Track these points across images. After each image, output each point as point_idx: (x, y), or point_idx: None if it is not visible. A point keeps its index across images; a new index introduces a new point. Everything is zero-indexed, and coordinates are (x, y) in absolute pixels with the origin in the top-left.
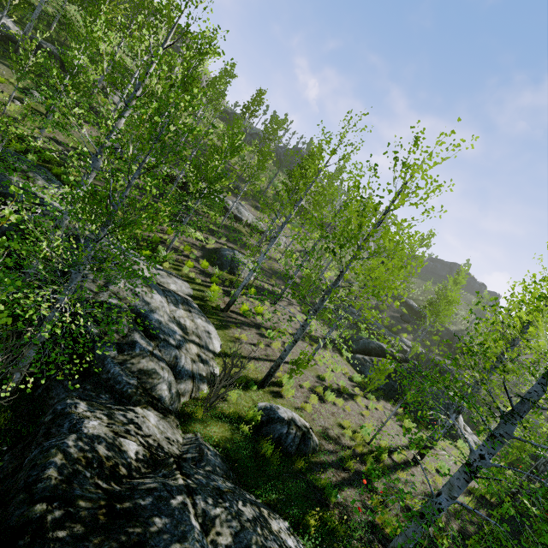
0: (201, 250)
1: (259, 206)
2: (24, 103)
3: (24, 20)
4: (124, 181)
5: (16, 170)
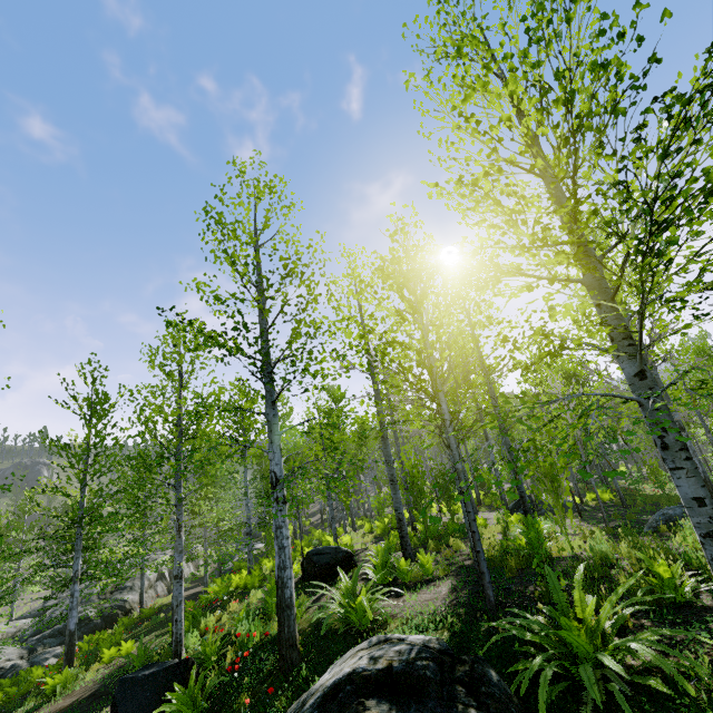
0: None
1: None
2: None
3: None
4: None
5: None
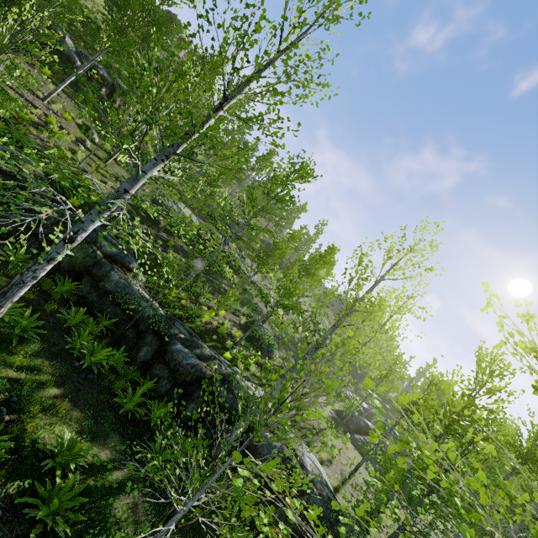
0: (241, 329)
1: (252, 255)
2: (86, 146)
3: (73, 26)
4: (201, 267)
5: (130, 271)
